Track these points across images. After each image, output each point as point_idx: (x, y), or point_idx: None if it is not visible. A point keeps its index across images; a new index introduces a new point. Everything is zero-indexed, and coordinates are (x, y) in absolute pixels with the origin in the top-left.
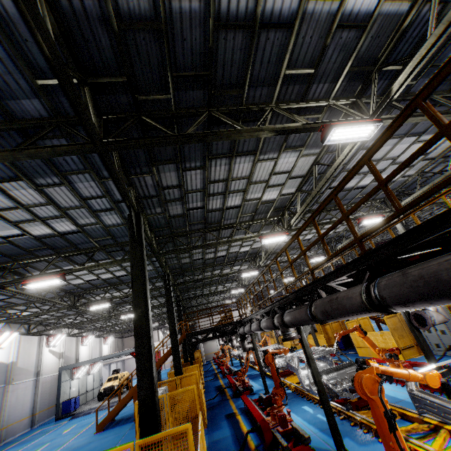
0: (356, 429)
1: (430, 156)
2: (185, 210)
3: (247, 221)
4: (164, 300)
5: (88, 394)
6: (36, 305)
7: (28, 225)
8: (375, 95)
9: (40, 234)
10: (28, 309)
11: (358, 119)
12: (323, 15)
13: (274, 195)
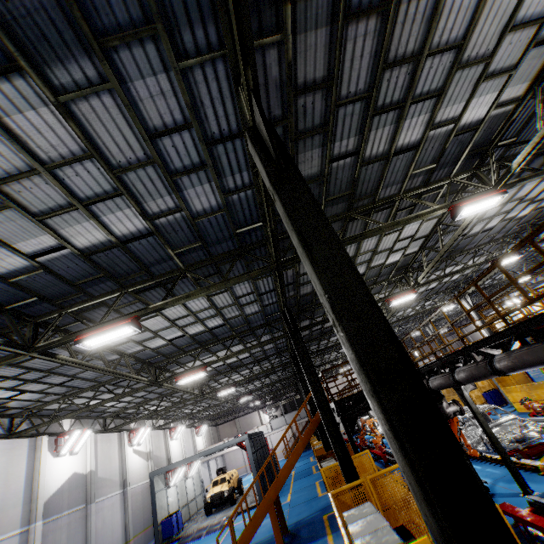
0: None
1: None
2: (326, 161)
3: (417, 188)
4: (268, 365)
5: (190, 505)
6: (106, 387)
7: (63, 222)
8: None
9: (87, 244)
10: (98, 395)
11: None
12: None
13: (483, 108)
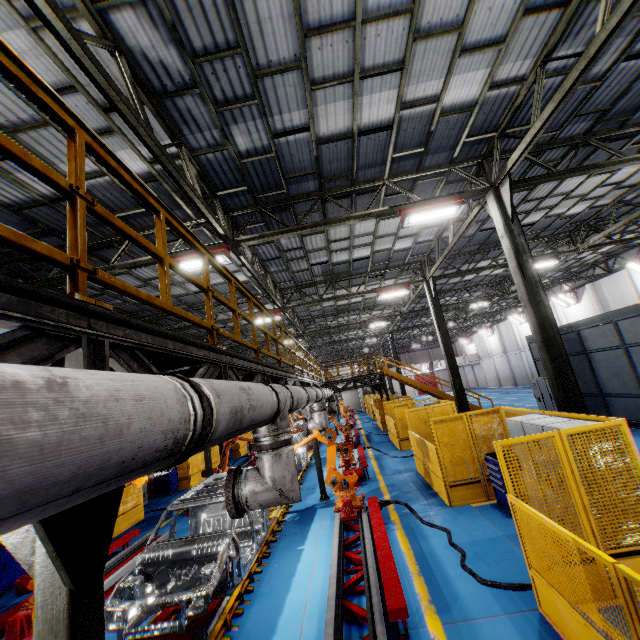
0: None
1: (432, 223)
2: None
3: (239, 298)
4: None
5: None
6: None
7: None
8: (223, 220)
9: None
10: None
11: (214, 244)
12: (104, 183)
13: (243, 278)
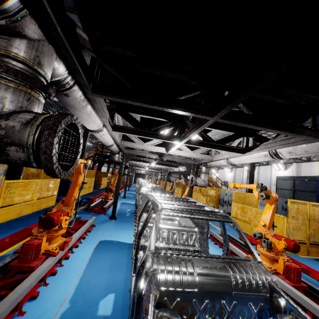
0: (134, 216)
1: None
2: None
3: None
4: None
5: None
6: None
7: None
8: None
9: None
10: None
11: None
12: None
13: None
